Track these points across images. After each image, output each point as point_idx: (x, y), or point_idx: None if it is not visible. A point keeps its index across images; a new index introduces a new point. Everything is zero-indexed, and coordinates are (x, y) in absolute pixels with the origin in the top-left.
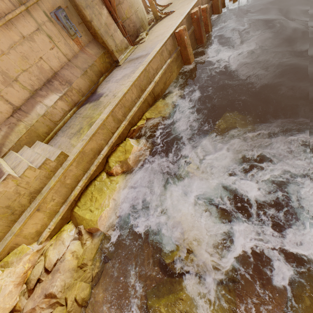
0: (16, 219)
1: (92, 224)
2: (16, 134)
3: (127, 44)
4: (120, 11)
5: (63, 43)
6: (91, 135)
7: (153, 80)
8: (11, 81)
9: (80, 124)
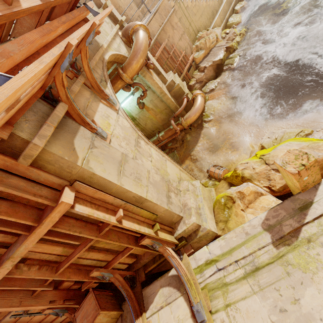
0: (213, 18)
1: (238, 21)
2: None
3: None
4: None
5: None
6: None
7: None
8: None
9: None
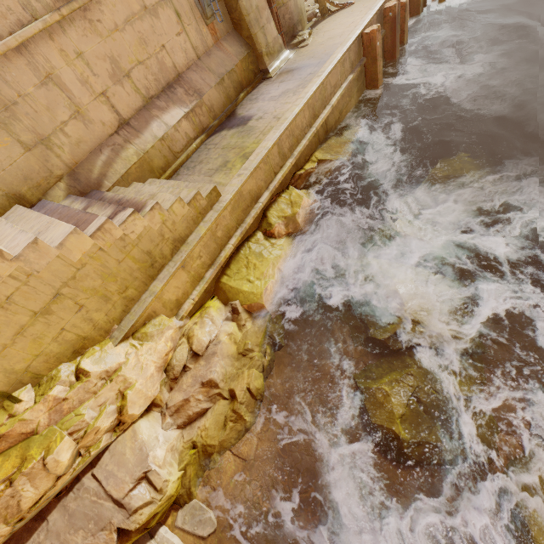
0: (154, 275)
1: (255, 298)
2: (124, 163)
3: (281, 46)
4: None
5: (194, 29)
6: (253, 169)
7: (329, 104)
8: (122, 76)
9: (223, 157)
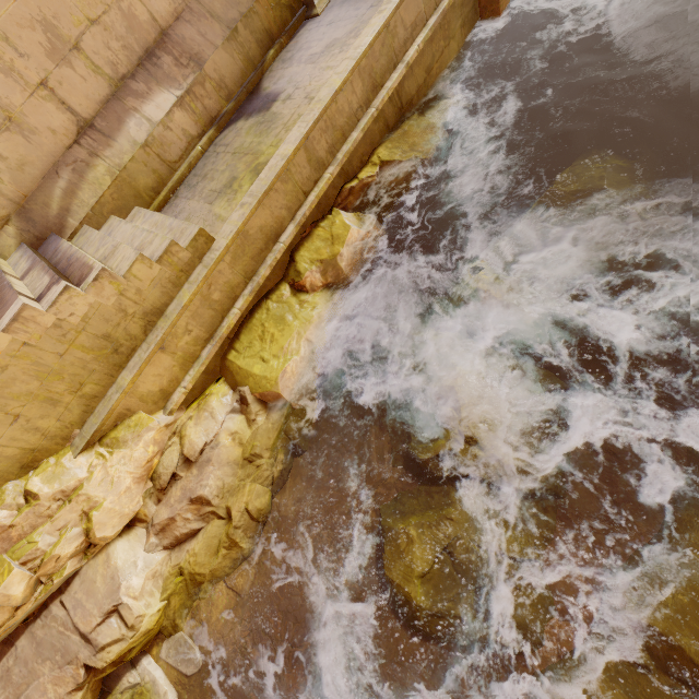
0: (122, 363)
1: (268, 385)
2: (92, 188)
3: None
4: None
5: None
6: (262, 195)
7: (402, 60)
8: (67, 50)
9: (231, 169)
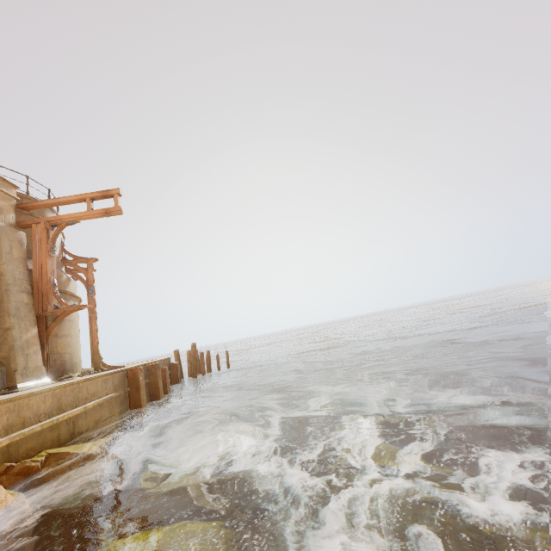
0: None
1: None
2: None
3: (43, 374)
4: (53, 342)
5: None
6: None
7: (82, 405)
8: None
9: None
